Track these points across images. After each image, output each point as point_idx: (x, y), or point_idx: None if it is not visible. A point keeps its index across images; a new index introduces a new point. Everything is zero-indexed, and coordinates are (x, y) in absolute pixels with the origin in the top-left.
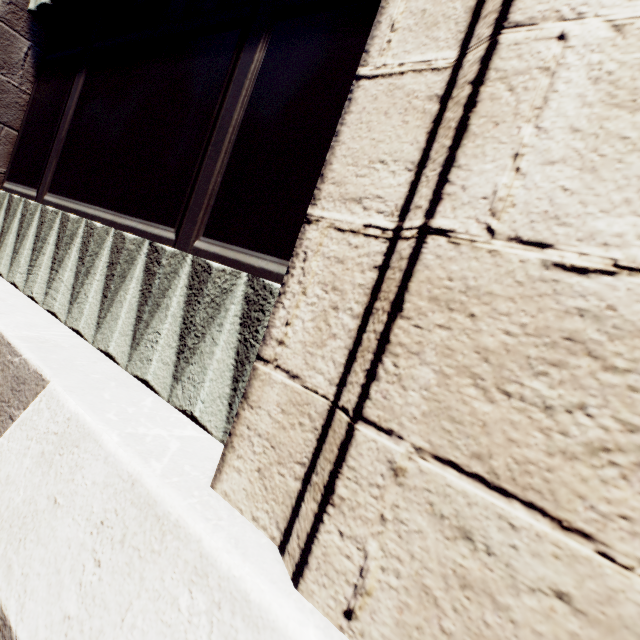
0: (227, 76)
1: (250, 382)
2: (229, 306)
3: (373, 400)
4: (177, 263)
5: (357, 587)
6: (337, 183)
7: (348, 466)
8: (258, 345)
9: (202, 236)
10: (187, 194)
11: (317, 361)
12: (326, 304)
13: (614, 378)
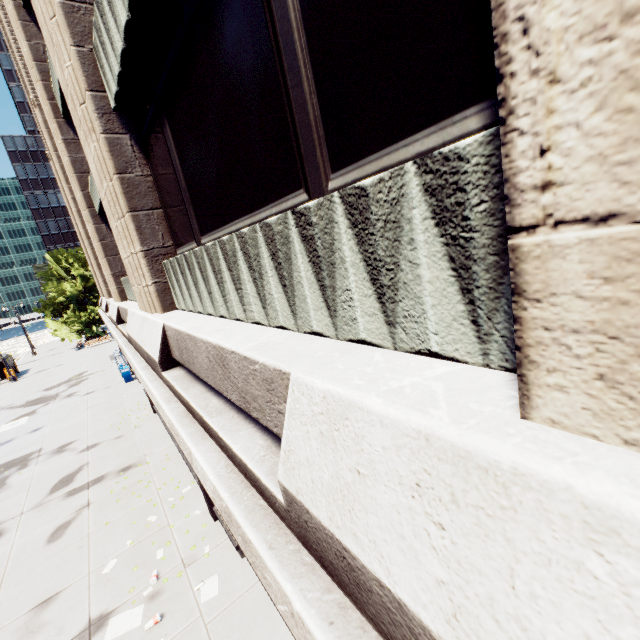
0: None
1: (515, 270)
2: (409, 214)
3: None
4: (327, 211)
5: None
6: None
7: None
8: (476, 234)
9: (331, 174)
10: (294, 146)
11: None
12: (620, 59)
13: None
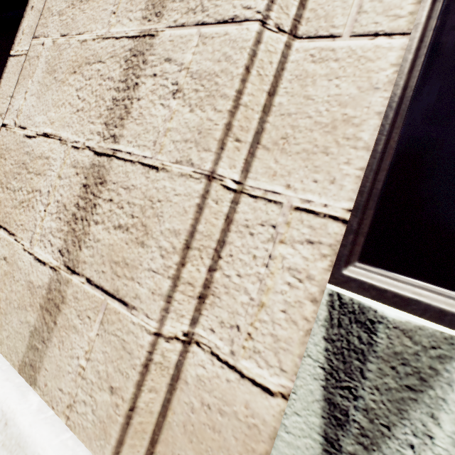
0: None
1: None
2: None
3: None
4: None
5: None
6: None
7: None
8: None
9: None
10: None
11: None
12: None
13: (29, 176)
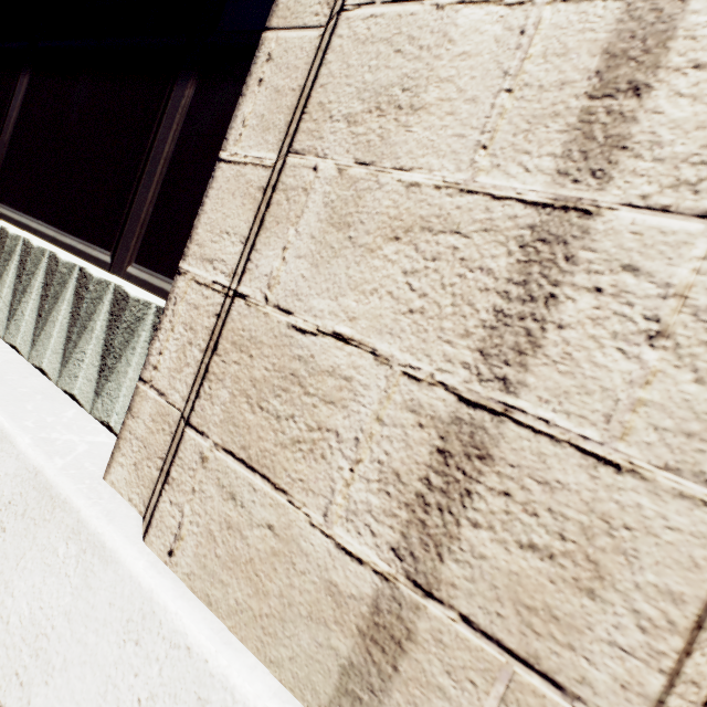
0: (162, 107)
1: (134, 398)
2: (141, 332)
3: (196, 412)
4: (102, 290)
5: (177, 535)
6: (200, 245)
7: (179, 457)
8: None
9: (134, 262)
10: (123, 220)
11: (177, 383)
12: (185, 340)
13: (308, 399)
